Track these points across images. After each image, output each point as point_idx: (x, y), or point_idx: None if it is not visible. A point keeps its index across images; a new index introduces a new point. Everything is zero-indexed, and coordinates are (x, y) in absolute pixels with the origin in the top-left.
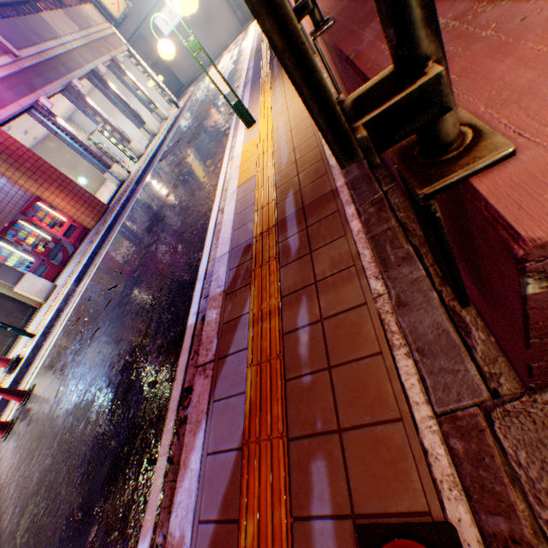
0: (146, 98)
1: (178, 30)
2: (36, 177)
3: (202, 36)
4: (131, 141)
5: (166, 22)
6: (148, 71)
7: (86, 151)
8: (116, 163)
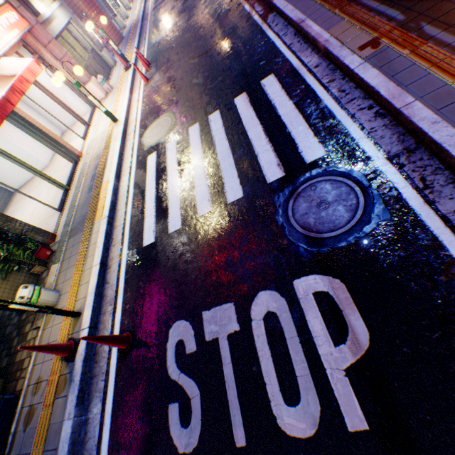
0: None
1: None
2: (88, 2)
3: None
4: (120, 6)
5: None
6: None
7: (101, 1)
8: (119, 15)
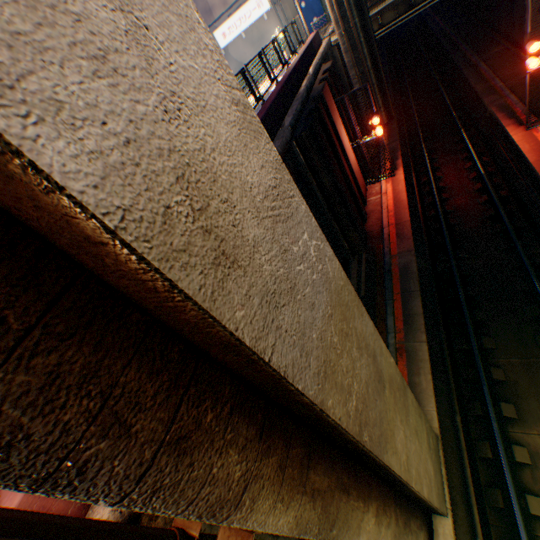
0: None
1: (233, 44)
2: None
3: (254, 53)
4: None
5: (224, 36)
6: None
7: None
8: None
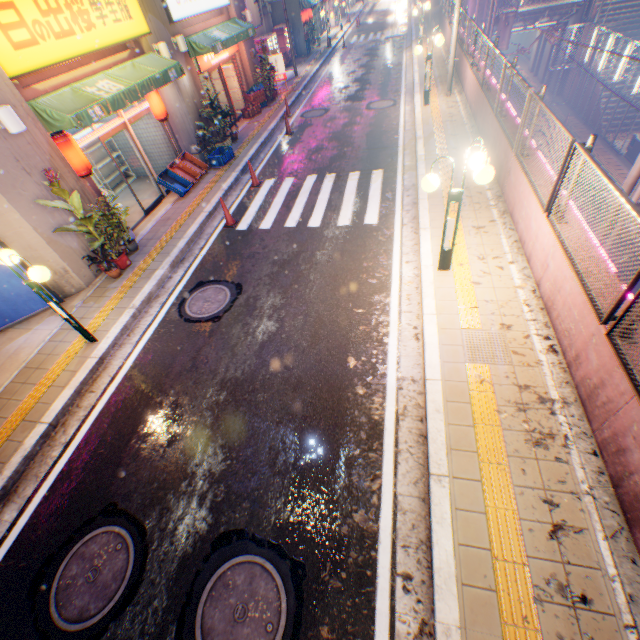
0: None
1: None
2: None
3: None
4: (349, 3)
5: None
6: None
7: None
8: (347, 6)
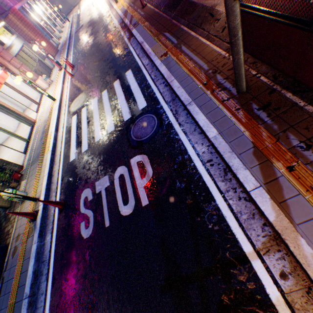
0: (53, 16)
1: None
2: (34, 32)
3: None
4: (56, 31)
5: None
6: (50, 5)
7: (43, 30)
8: (55, 37)
